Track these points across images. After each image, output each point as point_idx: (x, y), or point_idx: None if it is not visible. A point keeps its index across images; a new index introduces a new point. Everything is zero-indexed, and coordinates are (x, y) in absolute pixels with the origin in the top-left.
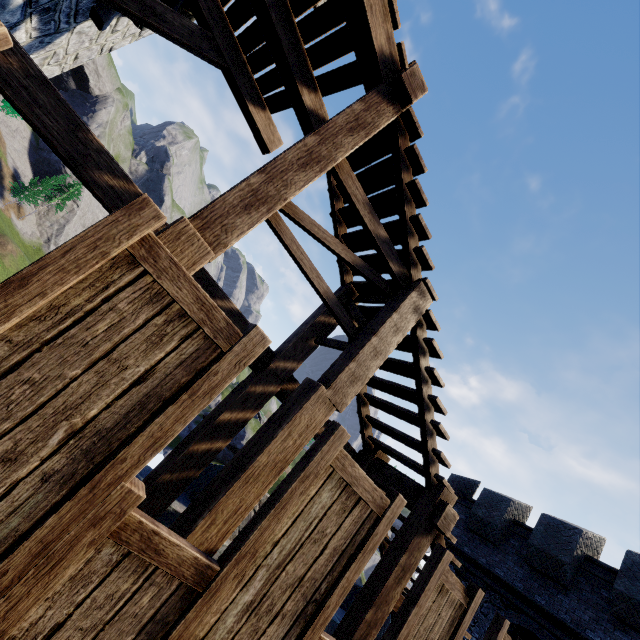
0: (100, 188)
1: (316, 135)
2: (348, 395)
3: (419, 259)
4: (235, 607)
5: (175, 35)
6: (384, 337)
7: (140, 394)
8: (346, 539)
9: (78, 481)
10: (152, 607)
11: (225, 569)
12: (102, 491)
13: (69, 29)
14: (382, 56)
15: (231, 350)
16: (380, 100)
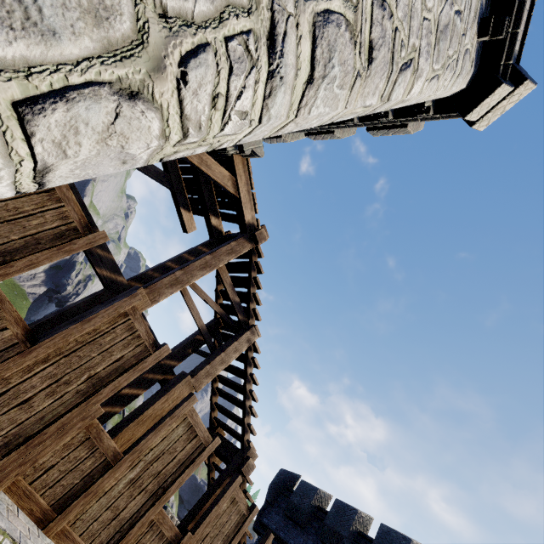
0: (93, 255)
1: (211, 255)
2: (203, 383)
3: (254, 314)
4: (125, 479)
5: (150, 174)
6: (228, 353)
7: (114, 367)
8: (186, 456)
9: (81, 400)
10: (90, 468)
11: (127, 456)
12: (90, 406)
13: None
14: (248, 223)
15: (154, 353)
16: (245, 241)
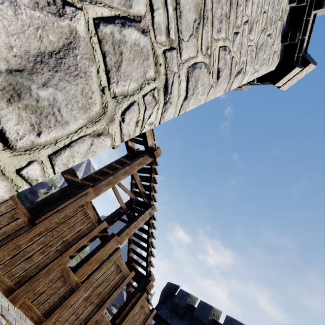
0: None
1: (129, 166)
2: (124, 239)
3: (153, 198)
4: (82, 297)
5: None
6: (139, 222)
7: (76, 235)
8: (115, 282)
9: (58, 255)
10: (63, 292)
11: (83, 284)
12: (63, 258)
13: None
14: (150, 147)
15: (98, 226)
16: (148, 157)
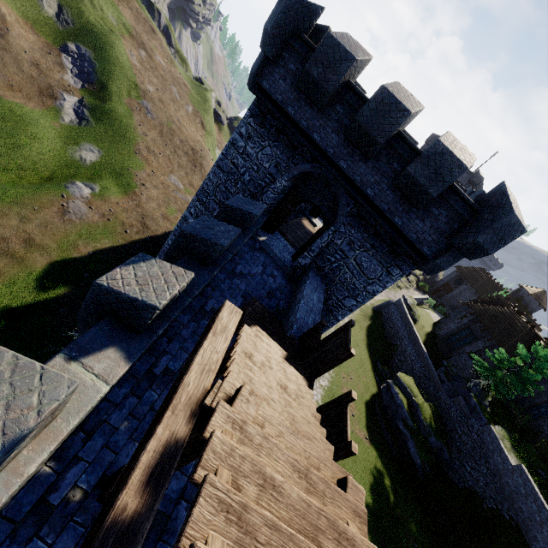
0: None
1: None
2: None
3: None
4: None
5: None
6: None
7: None
8: None
9: None
10: None
11: None
12: None
13: None
14: None
15: None
16: None
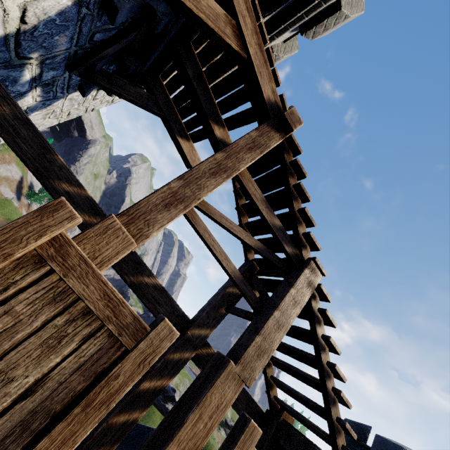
0: (58, 193)
1: (223, 152)
2: (256, 369)
3: (308, 242)
4: None
5: (130, 97)
6: (285, 310)
7: (24, 411)
8: None
9: None
10: None
11: None
12: None
13: (63, 97)
14: (269, 102)
15: (136, 347)
16: (270, 129)
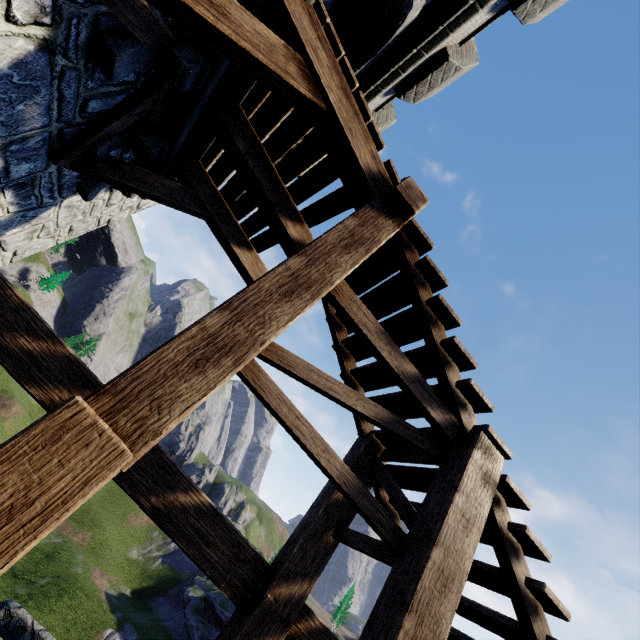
0: (9, 355)
1: (302, 256)
2: None
3: (467, 397)
4: None
5: (155, 193)
6: (451, 543)
7: None
8: None
9: None
10: None
11: None
12: None
13: (55, 203)
14: (370, 173)
15: None
16: (376, 214)
